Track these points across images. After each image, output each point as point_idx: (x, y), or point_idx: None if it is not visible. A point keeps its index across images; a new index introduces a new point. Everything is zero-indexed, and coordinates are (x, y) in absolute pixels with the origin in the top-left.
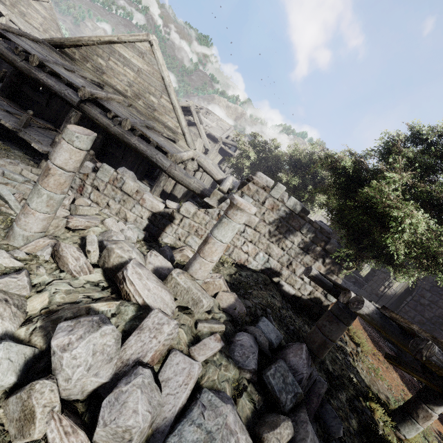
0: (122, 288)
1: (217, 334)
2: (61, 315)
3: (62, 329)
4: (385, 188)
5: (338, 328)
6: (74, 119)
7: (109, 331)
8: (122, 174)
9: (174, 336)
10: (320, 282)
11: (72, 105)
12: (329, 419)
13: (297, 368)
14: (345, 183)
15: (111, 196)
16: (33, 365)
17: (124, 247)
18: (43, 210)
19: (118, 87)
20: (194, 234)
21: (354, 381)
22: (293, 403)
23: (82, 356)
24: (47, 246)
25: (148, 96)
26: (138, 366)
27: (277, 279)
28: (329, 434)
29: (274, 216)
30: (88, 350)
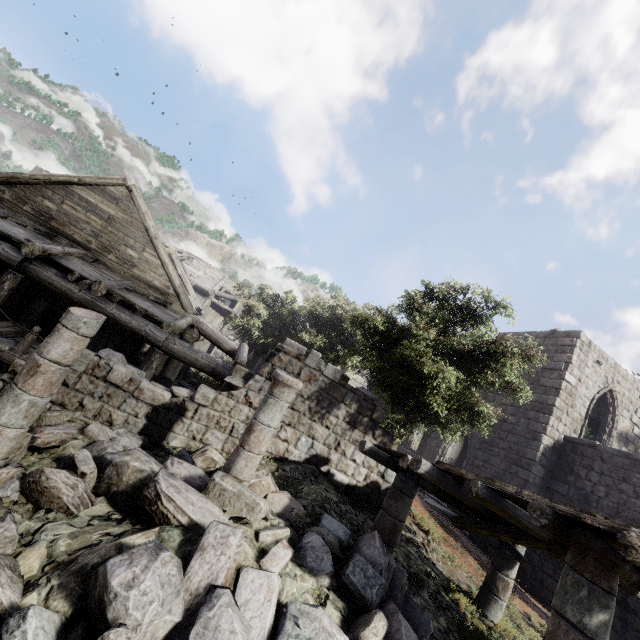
0: (156, 509)
1: (283, 541)
2: (82, 563)
3: (118, 565)
4: (416, 346)
5: (404, 503)
6: (10, 284)
7: (168, 559)
8: (108, 358)
9: (241, 550)
10: (376, 456)
11: (8, 265)
12: (416, 616)
13: (374, 560)
14: (379, 343)
15: (88, 391)
16: (64, 638)
17: (140, 457)
18: (17, 423)
19: (75, 237)
20: (215, 428)
21: (432, 575)
22: (379, 597)
23: (153, 589)
24: (11, 479)
25: (124, 249)
26: (214, 589)
27: (327, 467)
28: (420, 635)
29: (313, 388)
30: (156, 582)
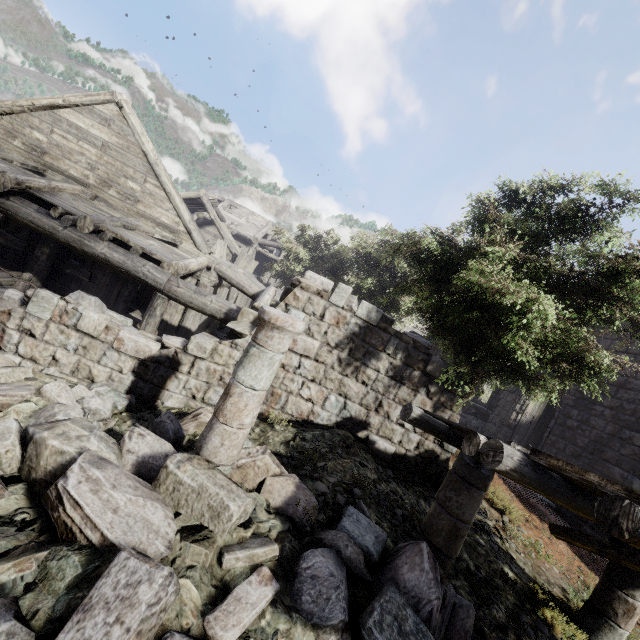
0: (57, 518)
1: (263, 569)
2: None
3: None
4: (491, 267)
5: (470, 498)
6: None
7: None
8: (76, 302)
9: (168, 602)
10: (428, 427)
11: None
12: None
13: (419, 593)
14: (435, 272)
15: (59, 342)
16: None
17: (69, 432)
18: None
19: (71, 172)
20: (219, 385)
21: (511, 578)
22: None
23: None
24: None
25: (124, 182)
26: None
27: (365, 433)
28: None
29: (342, 334)
30: None
